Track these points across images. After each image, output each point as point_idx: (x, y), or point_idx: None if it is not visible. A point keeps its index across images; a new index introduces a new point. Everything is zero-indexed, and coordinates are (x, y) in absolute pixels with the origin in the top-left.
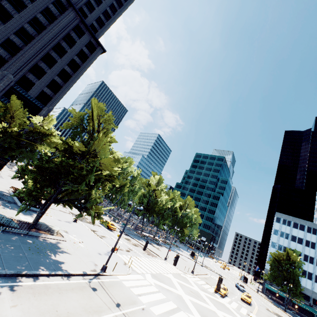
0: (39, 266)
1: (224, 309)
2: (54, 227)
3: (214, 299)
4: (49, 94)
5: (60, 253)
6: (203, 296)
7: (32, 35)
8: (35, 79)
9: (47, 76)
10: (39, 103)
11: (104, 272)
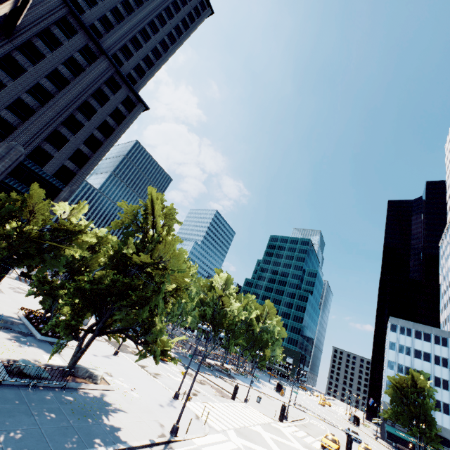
0: (94, 440)
1: None
2: (96, 370)
3: None
4: (72, 169)
5: (112, 413)
6: None
7: (51, 93)
8: (54, 150)
9: (70, 144)
10: (59, 182)
11: (176, 436)
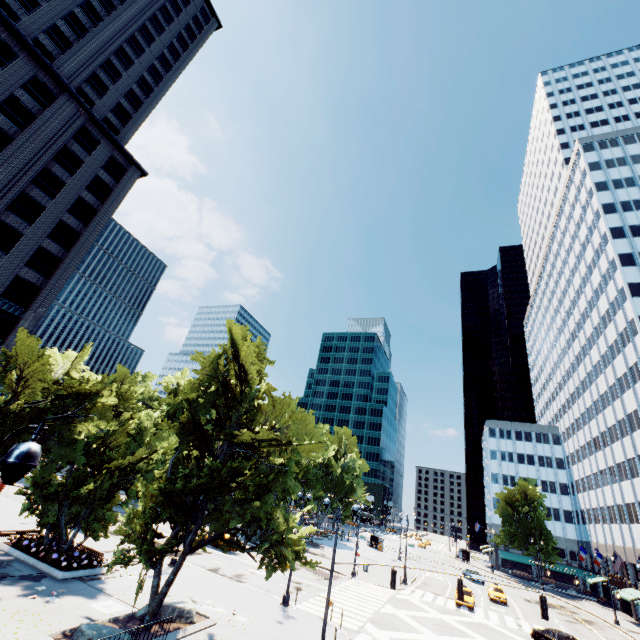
0: None
1: (492, 634)
2: (184, 603)
3: (469, 621)
4: (33, 281)
5: None
6: (456, 625)
7: None
8: None
9: (26, 241)
10: (13, 305)
11: None
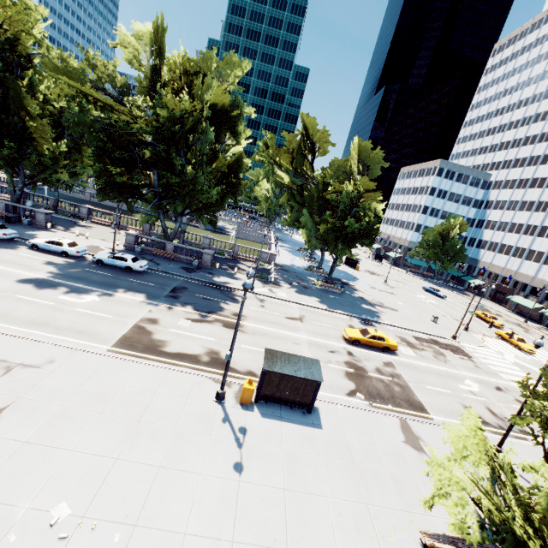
0: None
1: None
2: None
3: None
4: None
5: None
6: None
7: None
8: None
9: None
10: None
11: None
